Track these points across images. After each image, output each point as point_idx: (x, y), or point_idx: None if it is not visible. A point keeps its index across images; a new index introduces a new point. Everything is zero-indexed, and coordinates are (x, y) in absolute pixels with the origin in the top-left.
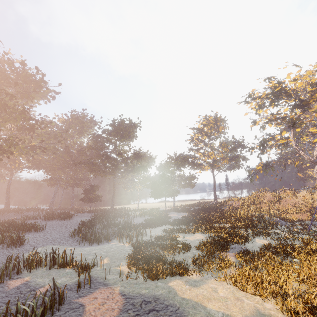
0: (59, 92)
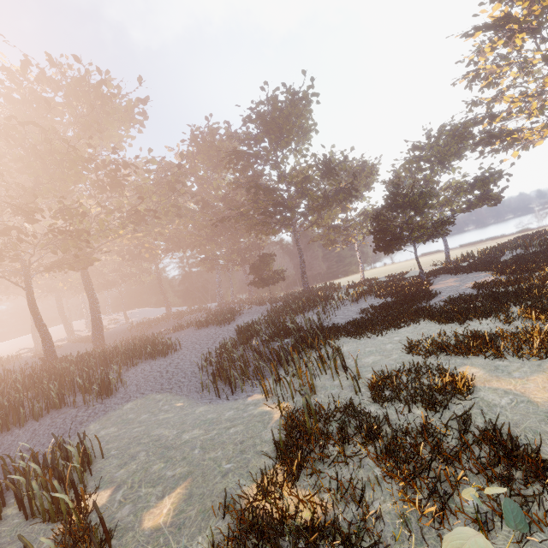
0: (147, 98)
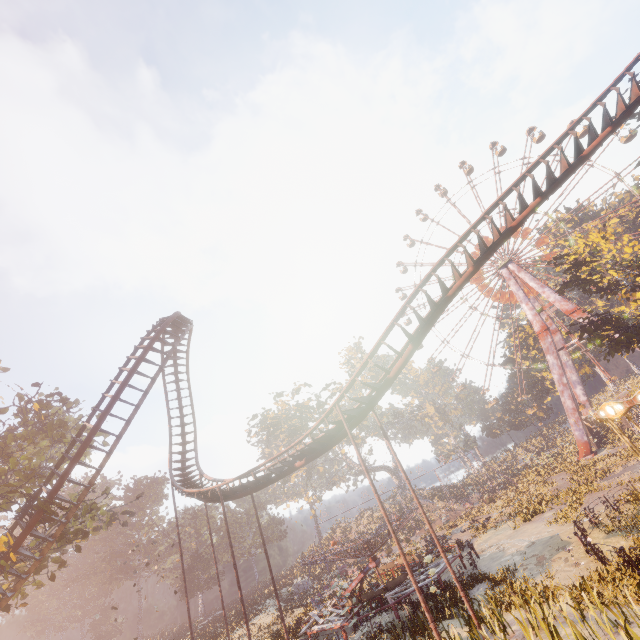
0: None
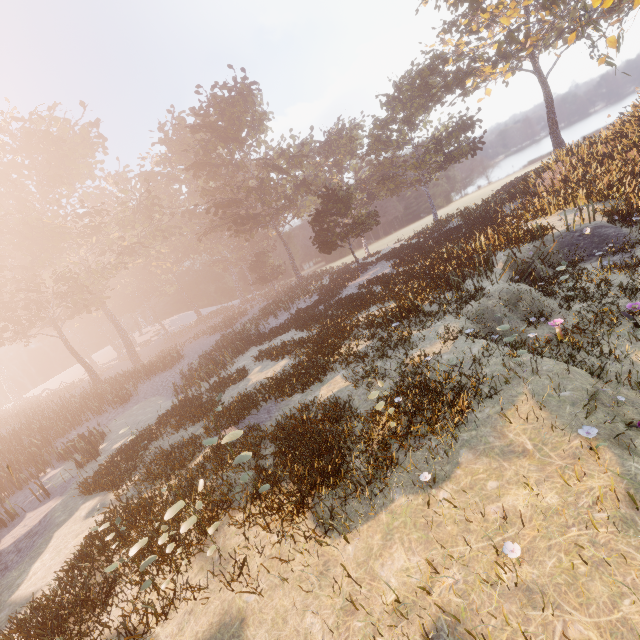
0: (97, 120)
